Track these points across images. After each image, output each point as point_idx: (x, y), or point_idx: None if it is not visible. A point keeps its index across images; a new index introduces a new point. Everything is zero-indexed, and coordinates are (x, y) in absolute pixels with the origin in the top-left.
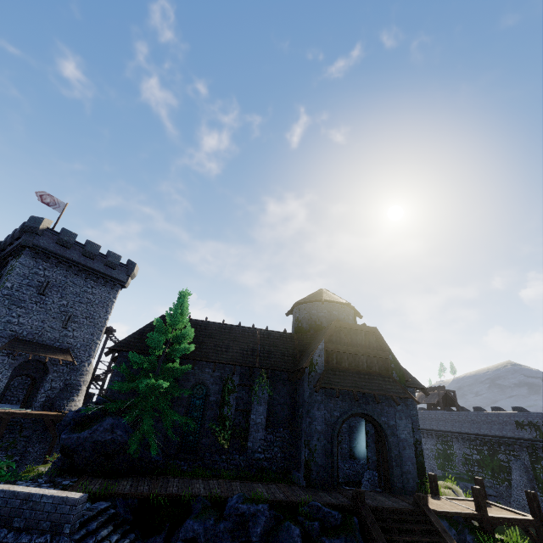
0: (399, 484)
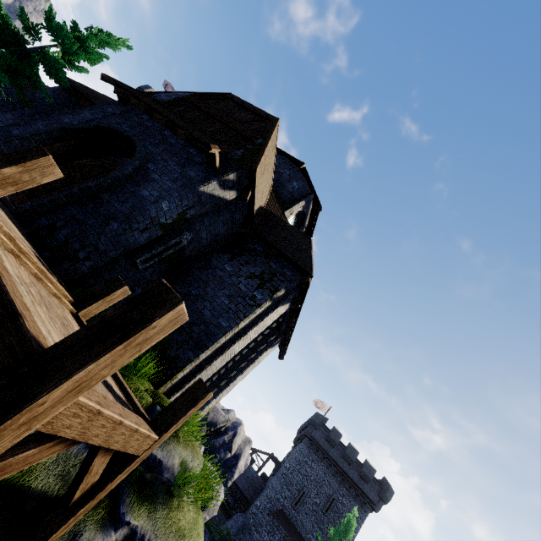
0: (46, 221)
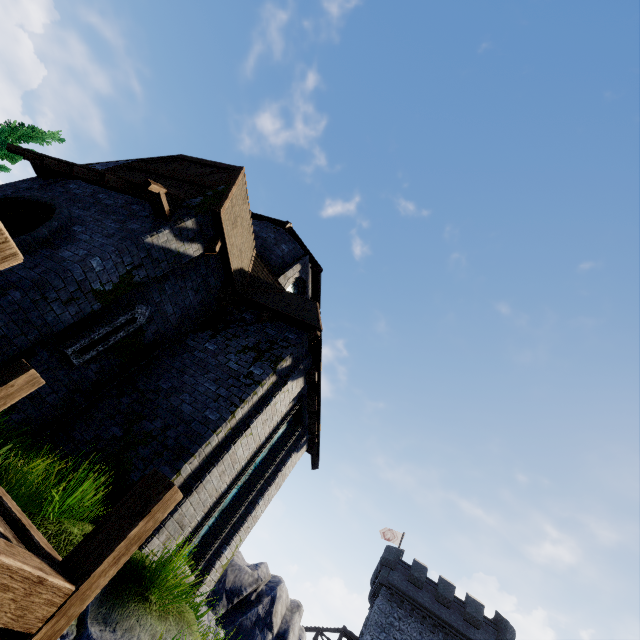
0: None
